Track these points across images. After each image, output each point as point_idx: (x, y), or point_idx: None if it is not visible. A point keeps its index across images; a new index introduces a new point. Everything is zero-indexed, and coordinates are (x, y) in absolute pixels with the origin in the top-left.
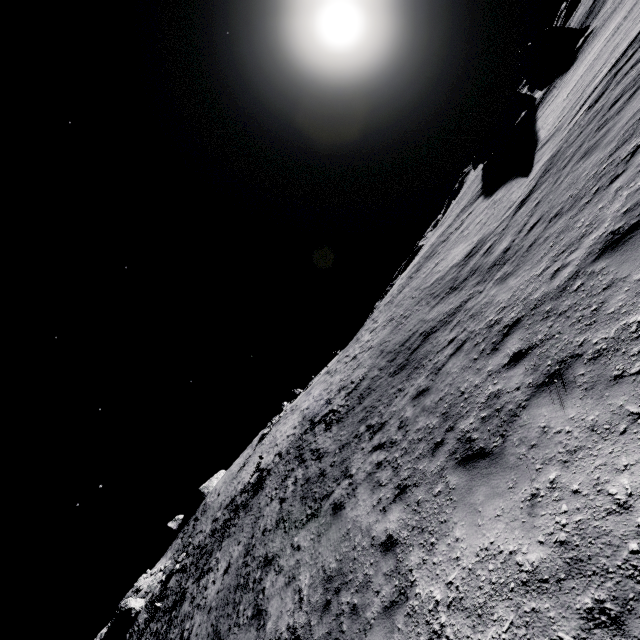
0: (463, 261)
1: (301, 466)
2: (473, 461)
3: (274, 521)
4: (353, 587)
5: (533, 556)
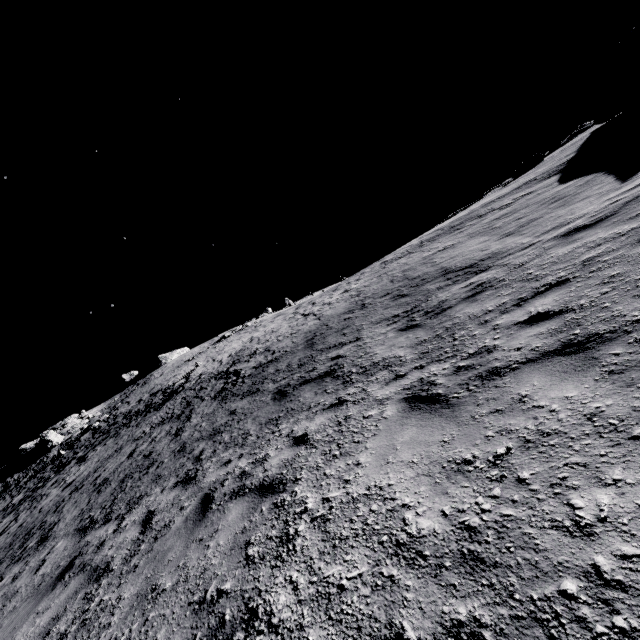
0: (456, 273)
1: (172, 423)
2: None
3: (105, 476)
4: None
5: None
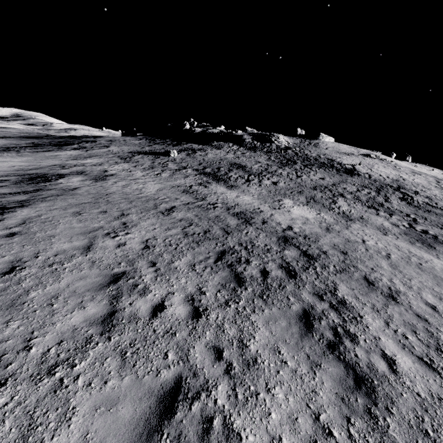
0: None
1: (376, 193)
2: (424, 247)
3: (351, 191)
4: (369, 224)
5: (412, 251)
